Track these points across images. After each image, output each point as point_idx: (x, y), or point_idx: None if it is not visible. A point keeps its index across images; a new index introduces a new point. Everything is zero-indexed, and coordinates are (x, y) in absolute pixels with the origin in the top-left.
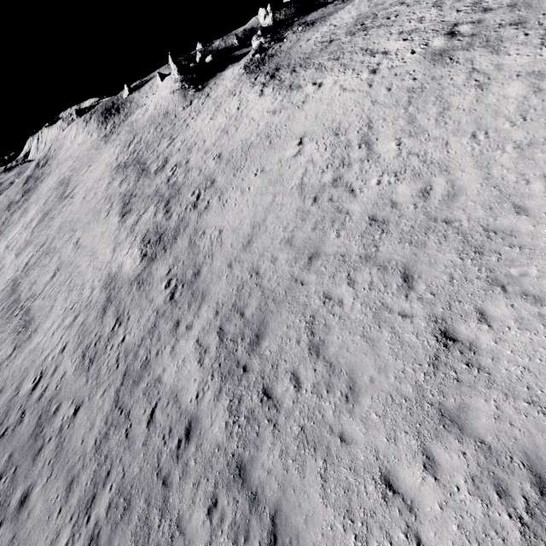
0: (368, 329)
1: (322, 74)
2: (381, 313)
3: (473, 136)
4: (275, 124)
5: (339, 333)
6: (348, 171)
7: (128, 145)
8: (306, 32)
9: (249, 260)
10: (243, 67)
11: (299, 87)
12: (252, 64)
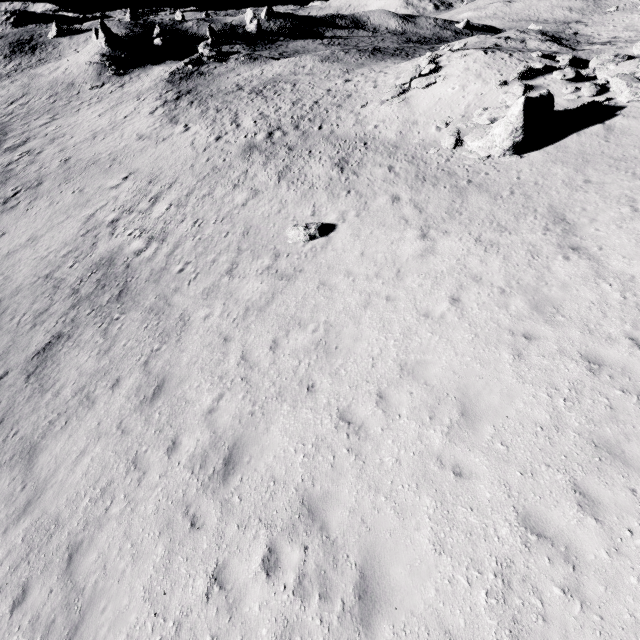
0: (19, 335)
1: (198, 119)
2: (37, 326)
3: (196, 221)
4: (129, 150)
5: (1, 335)
6: (126, 217)
7: (10, 102)
8: (244, 66)
9: (1, 266)
10: (170, 72)
11: (176, 123)
12: (180, 73)
